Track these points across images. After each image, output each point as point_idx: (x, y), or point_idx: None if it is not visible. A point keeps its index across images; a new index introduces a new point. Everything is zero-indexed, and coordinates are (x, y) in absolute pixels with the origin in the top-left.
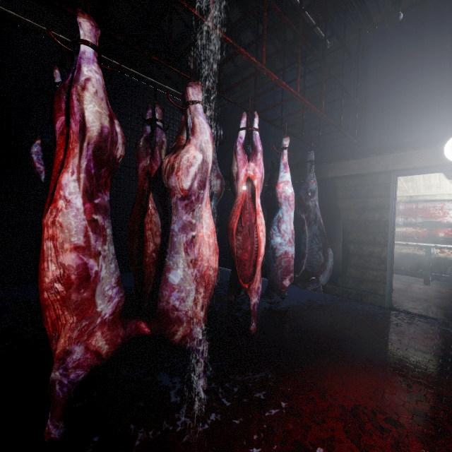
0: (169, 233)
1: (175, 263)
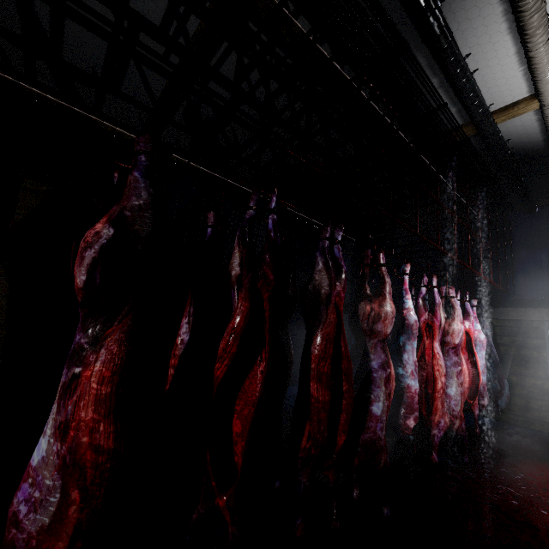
0: None
1: (451, 383)
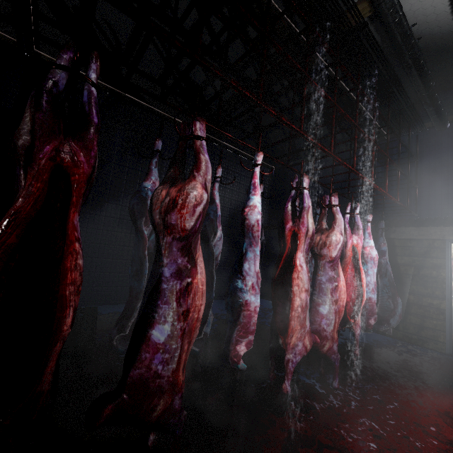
0: (315, 281)
1: (324, 301)
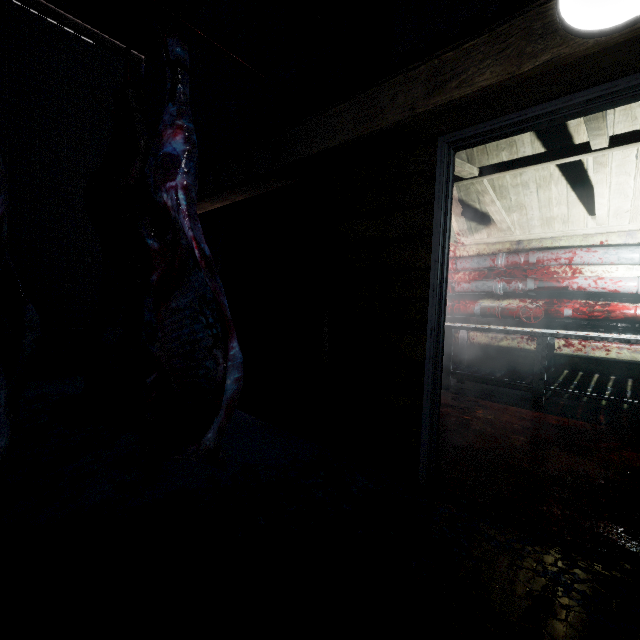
0: None
1: None
